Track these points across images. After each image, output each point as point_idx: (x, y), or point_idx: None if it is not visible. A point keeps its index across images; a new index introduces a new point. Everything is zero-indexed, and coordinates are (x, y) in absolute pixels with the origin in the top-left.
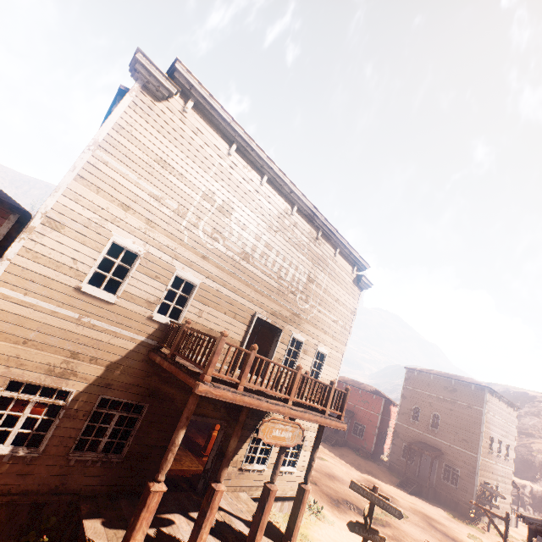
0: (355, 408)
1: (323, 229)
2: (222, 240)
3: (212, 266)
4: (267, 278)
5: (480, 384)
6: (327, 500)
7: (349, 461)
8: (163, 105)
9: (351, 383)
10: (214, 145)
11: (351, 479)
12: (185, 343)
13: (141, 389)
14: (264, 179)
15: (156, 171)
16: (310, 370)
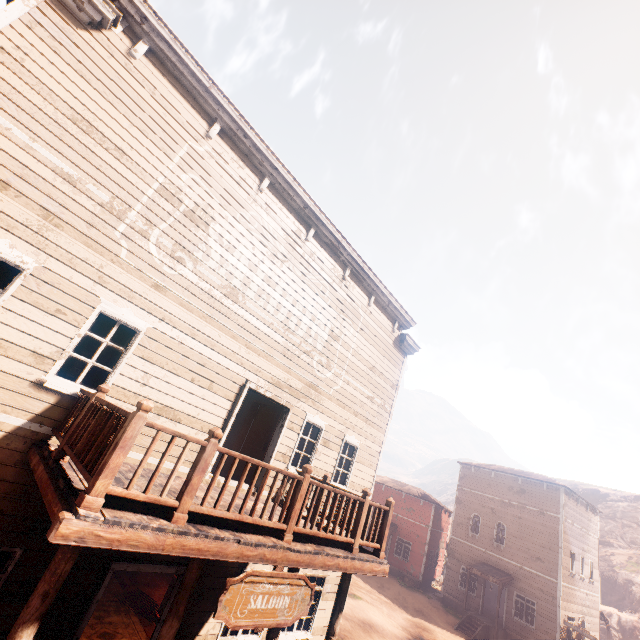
0: (397, 519)
1: (351, 267)
2: (191, 264)
3: (173, 302)
4: (267, 328)
5: (554, 483)
6: None
7: (391, 595)
8: (91, 36)
9: (391, 484)
10: (183, 118)
11: (394, 627)
12: (86, 428)
13: (9, 519)
14: (265, 183)
15: (70, 135)
16: (333, 471)
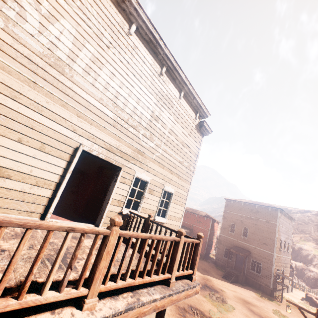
0: (193, 227)
1: (167, 65)
2: (0, 20)
3: None
4: (97, 103)
5: (275, 207)
6: (175, 311)
7: None
8: None
9: (190, 210)
10: None
11: None
12: None
13: None
14: None
15: None
16: (157, 209)
